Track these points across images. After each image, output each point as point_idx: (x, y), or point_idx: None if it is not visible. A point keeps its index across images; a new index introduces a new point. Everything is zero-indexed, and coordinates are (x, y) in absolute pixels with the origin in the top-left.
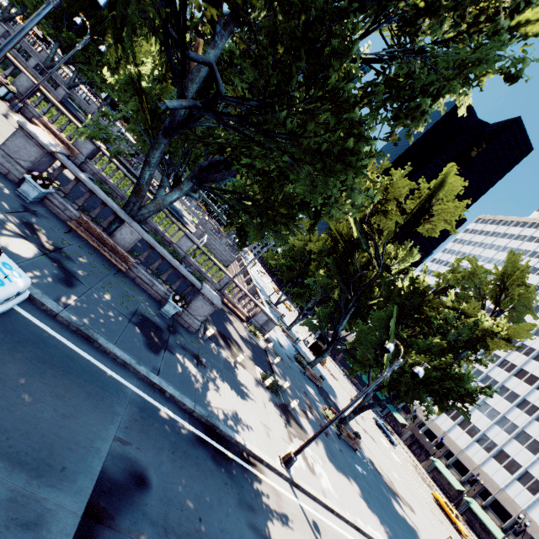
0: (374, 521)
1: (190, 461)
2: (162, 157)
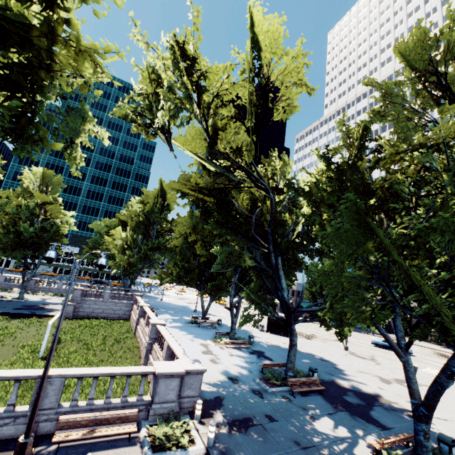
0: None
1: None
2: None
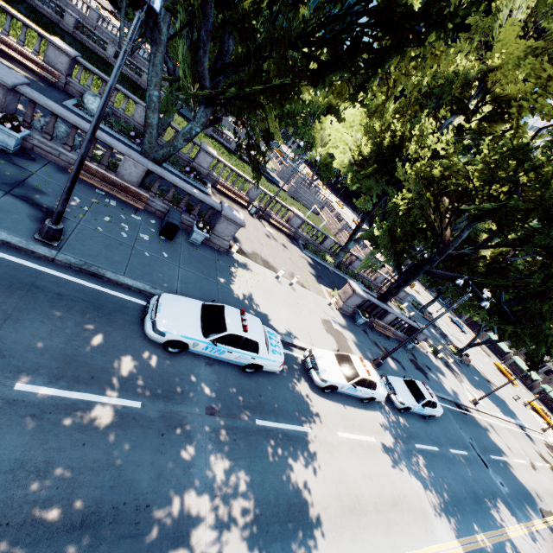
0: (497, 409)
1: (466, 423)
2: (396, 261)
